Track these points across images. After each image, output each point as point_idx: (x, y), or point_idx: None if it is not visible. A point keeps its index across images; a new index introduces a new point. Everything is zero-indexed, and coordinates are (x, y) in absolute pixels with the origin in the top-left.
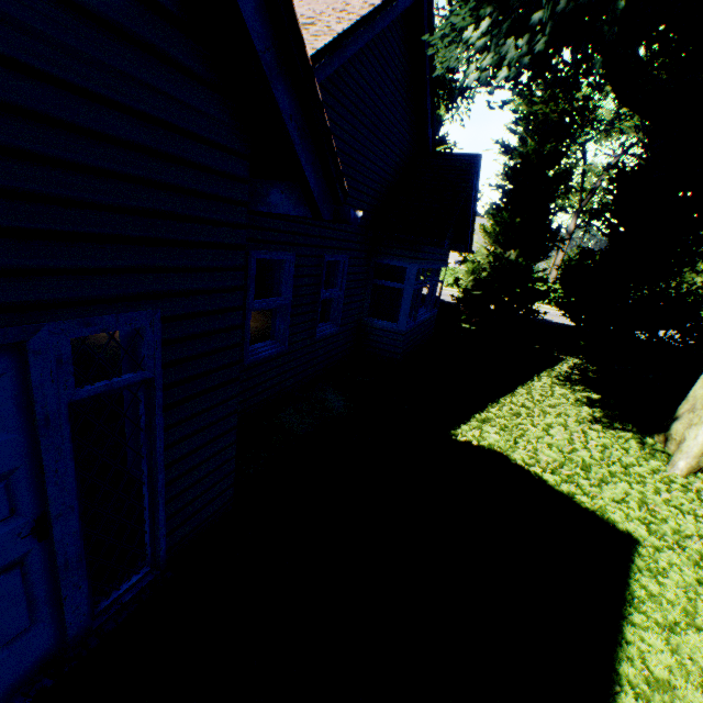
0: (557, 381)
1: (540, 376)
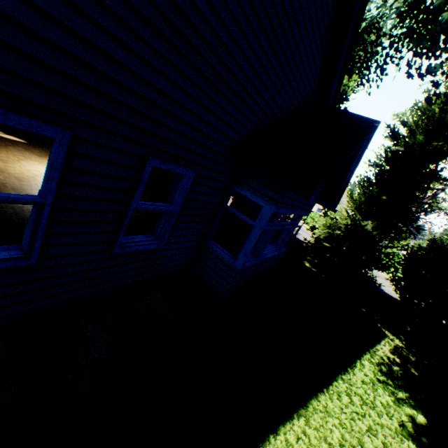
0: (379, 373)
1: (363, 359)
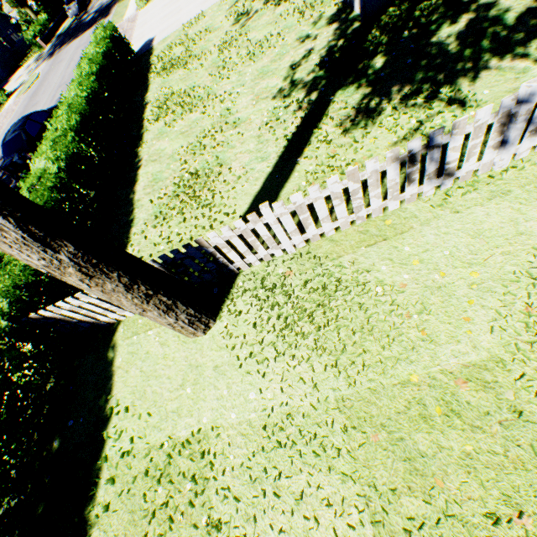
0: None
1: None
